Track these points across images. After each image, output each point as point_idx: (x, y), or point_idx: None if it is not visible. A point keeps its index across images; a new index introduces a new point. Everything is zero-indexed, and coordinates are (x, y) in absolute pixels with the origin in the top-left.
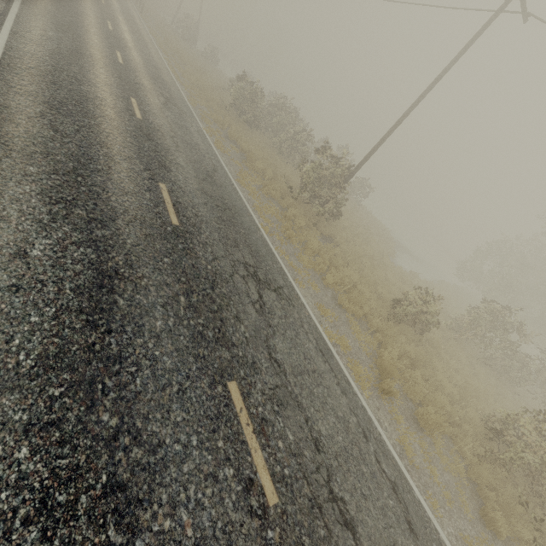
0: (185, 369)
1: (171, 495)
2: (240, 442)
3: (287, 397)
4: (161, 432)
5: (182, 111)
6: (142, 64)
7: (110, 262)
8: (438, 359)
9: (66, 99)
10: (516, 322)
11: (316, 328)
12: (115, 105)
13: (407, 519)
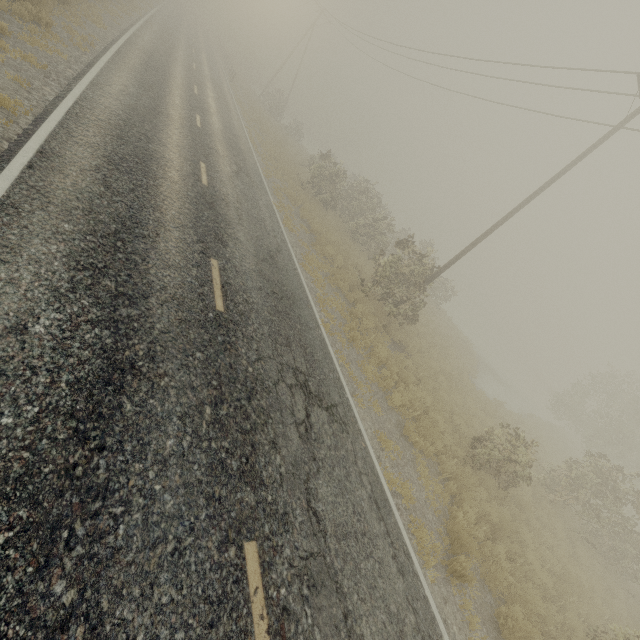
0: (190, 517)
1: None
2: None
3: (322, 573)
4: (134, 622)
5: (254, 182)
6: (221, 130)
7: (128, 350)
8: (527, 528)
9: (130, 155)
10: (631, 491)
11: (373, 468)
12: (181, 167)
13: None
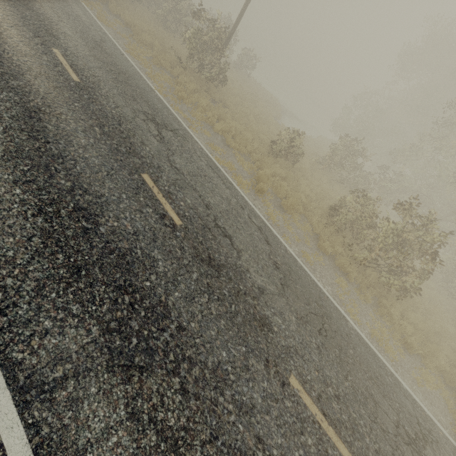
0: (109, 165)
1: (115, 214)
2: (154, 200)
3: (185, 185)
4: (101, 191)
5: None
6: None
7: (31, 103)
8: (304, 179)
9: None
10: (361, 149)
11: (207, 155)
12: None
13: (266, 240)
